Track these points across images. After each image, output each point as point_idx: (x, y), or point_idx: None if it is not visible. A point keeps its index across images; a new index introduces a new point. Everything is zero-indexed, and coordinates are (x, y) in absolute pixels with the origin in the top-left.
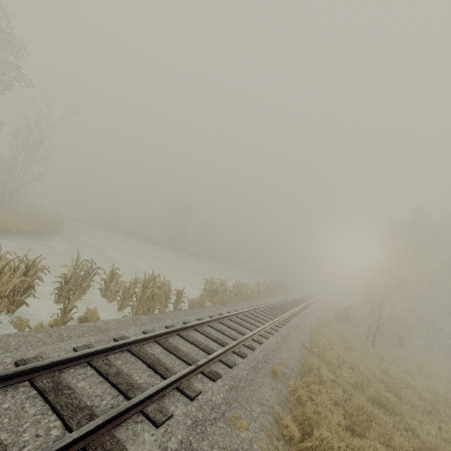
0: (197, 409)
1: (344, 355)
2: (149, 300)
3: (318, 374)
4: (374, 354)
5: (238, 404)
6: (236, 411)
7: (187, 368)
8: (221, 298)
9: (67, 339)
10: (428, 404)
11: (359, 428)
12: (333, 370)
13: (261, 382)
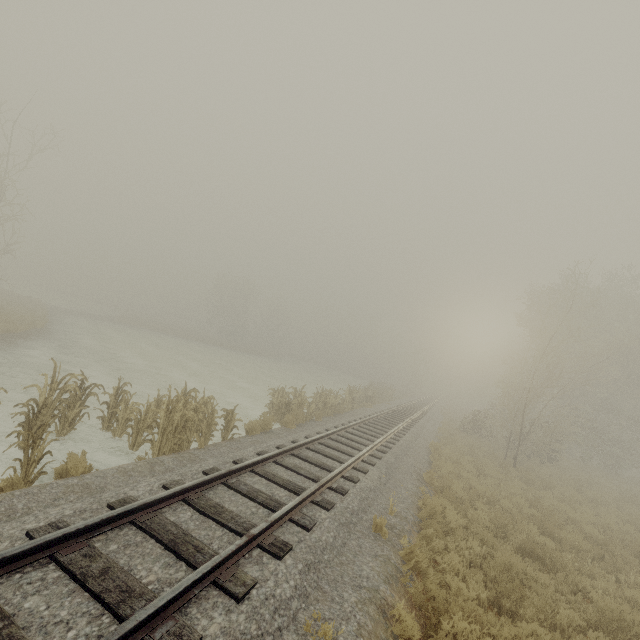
0: (248, 616)
1: (478, 485)
2: (180, 430)
3: (443, 521)
4: (517, 477)
5: (320, 594)
6: (316, 606)
7: (234, 541)
8: (296, 416)
9: (22, 514)
10: (599, 547)
11: (507, 601)
12: (464, 510)
13: (356, 547)
